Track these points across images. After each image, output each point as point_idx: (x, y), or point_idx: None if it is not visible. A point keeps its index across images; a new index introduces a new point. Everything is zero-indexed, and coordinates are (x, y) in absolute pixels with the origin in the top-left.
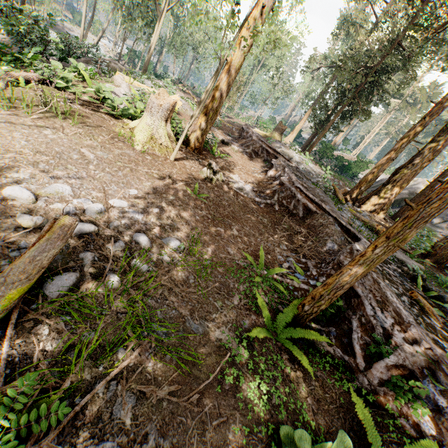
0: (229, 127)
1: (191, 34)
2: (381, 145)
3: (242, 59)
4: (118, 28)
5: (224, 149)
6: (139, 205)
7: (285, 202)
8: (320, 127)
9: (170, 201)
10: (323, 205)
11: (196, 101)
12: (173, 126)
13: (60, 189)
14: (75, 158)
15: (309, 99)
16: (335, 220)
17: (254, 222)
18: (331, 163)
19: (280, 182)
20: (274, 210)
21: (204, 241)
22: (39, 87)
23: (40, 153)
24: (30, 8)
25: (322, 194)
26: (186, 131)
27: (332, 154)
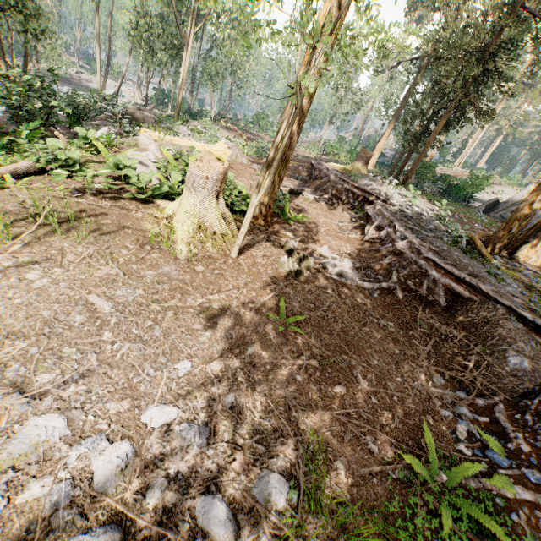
0: (293, 166)
1: (227, 56)
2: (491, 146)
3: (316, 82)
4: (140, 67)
5: (296, 203)
6: (198, 401)
7: (411, 284)
8: (416, 144)
9: (248, 360)
10: (482, 286)
11: (245, 139)
12: (227, 194)
13: (42, 433)
14: (77, 324)
15: (388, 106)
16: (509, 310)
17: (378, 338)
18: (436, 187)
19: (395, 250)
20: (397, 299)
21: (324, 442)
22: (36, 179)
23: (13, 336)
24: (19, 71)
25: (464, 259)
26: (251, 215)
27: (434, 174)
